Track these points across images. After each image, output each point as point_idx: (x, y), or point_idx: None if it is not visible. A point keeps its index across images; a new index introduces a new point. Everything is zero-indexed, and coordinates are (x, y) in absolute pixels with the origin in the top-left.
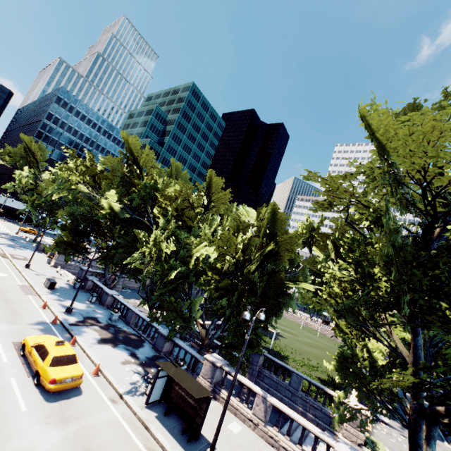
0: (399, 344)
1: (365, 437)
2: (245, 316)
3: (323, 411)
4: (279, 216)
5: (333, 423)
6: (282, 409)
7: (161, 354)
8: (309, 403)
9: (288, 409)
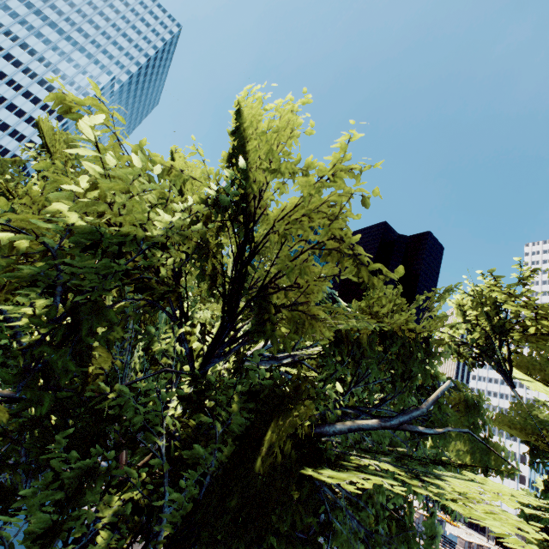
0: None
1: None
2: None
3: None
4: (264, 126)
5: None
6: None
7: None
8: None
9: None
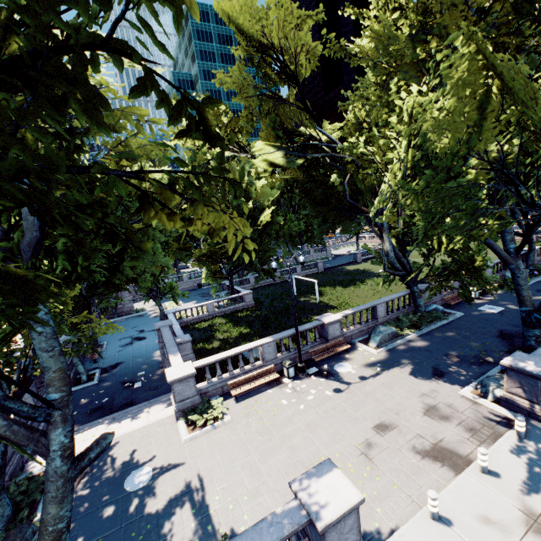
0: None
1: (192, 406)
2: None
3: None
4: None
5: None
6: None
7: None
8: None
9: None
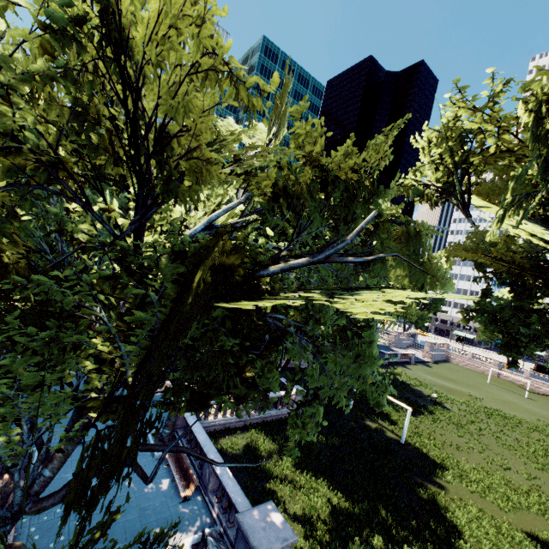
0: None
1: None
2: None
3: None
4: None
5: None
6: None
7: None
8: None
9: None
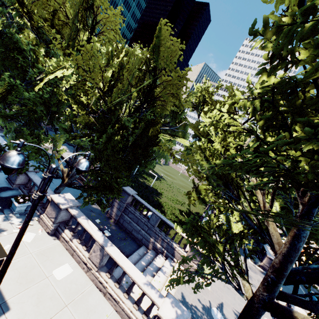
0: (271, 225)
1: (197, 265)
2: (3, 159)
3: (170, 245)
4: (168, 45)
5: (176, 253)
6: (117, 260)
7: (12, 186)
8: (161, 237)
9: (124, 260)
